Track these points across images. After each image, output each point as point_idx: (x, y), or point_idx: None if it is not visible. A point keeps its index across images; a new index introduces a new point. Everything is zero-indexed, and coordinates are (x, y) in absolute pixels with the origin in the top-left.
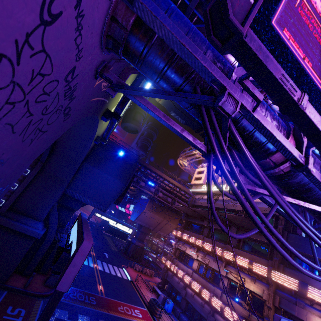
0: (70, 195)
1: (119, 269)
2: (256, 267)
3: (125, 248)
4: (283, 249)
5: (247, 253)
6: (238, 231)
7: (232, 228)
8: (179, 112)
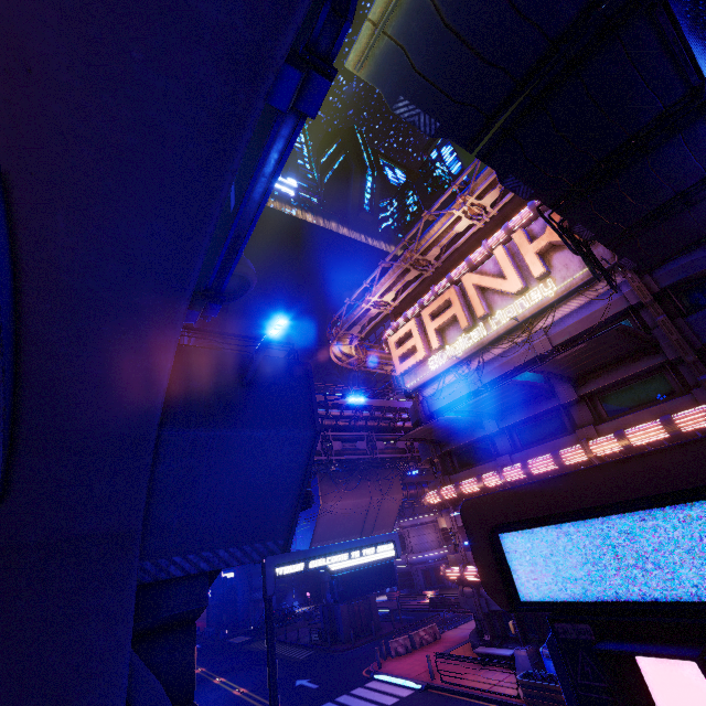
0: (153, 578)
1: (369, 686)
2: (686, 420)
3: (324, 630)
4: (696, 353)
5: (633, 415)
6: (578, 389)
7: (561, 393)
8: (424, 89)
